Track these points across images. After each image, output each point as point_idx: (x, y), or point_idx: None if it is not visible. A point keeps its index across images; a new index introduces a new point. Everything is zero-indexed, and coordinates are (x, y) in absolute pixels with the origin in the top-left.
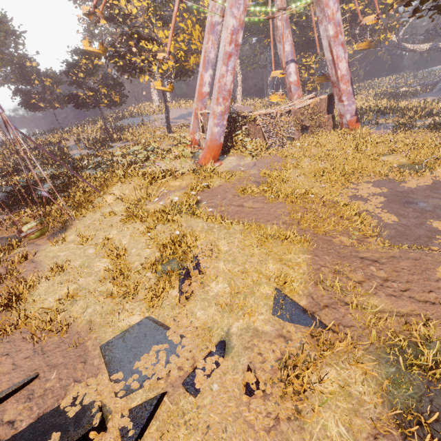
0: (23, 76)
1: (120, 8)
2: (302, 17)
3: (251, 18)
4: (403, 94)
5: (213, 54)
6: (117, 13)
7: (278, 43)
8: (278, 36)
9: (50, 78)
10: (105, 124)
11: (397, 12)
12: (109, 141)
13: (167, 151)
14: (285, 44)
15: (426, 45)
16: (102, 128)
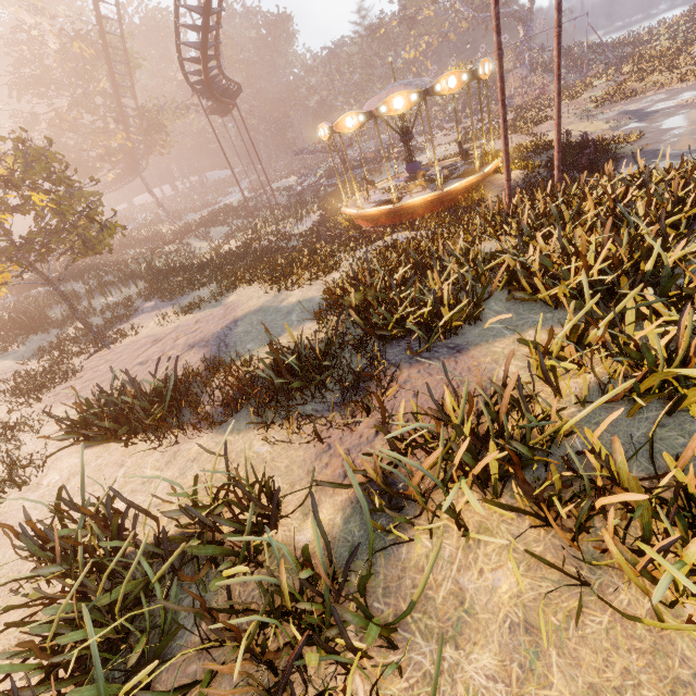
0: None
1: None
2: None
3: None
4: None
5: None
6: None
7: None
8: None
9: None
10: None
11: None
12: None
13: None
14: None
15: None
16: None
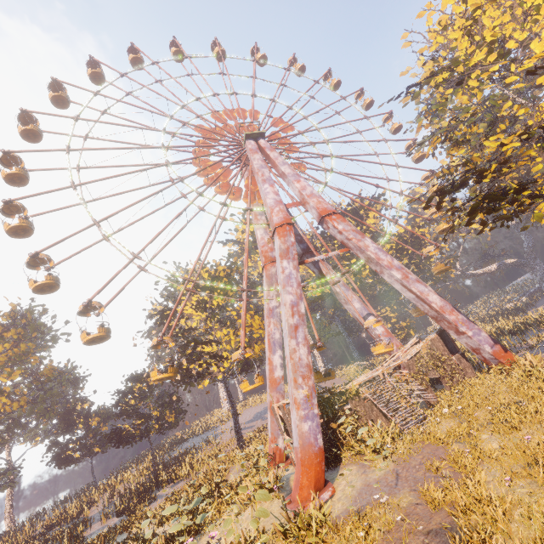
0: (68, 422)
1: (181, 327)
2: (356, 283)
3: (308, 292)
4: (514, 309)
5: (277, 334)
6: (178, 331)
7: (345, 304)
8: (341, 299)
9: (99, 416)
10: (153, 459)
11: (442, 253)
12: (155, 487)
13: (237, 485)
14: (353, 303)
15: (491, 266)
16: (150, 466)
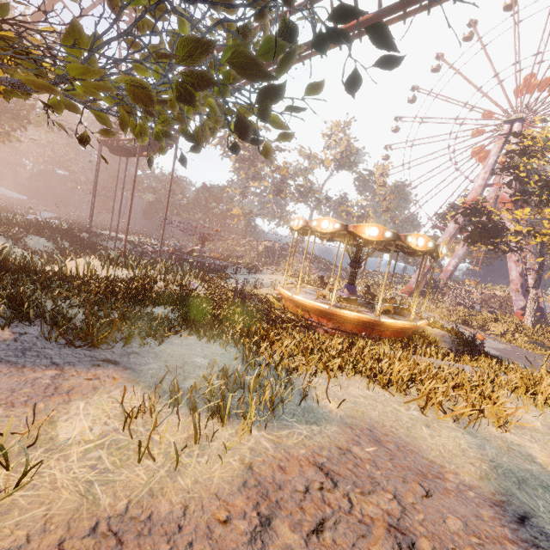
0: None
1: None
2: None
3: None
4: None
5: (461, 252)
6: None
7: None
8: None
9: None
10: None
11: None
12: None
13: None
14: None
15: None
16: None
